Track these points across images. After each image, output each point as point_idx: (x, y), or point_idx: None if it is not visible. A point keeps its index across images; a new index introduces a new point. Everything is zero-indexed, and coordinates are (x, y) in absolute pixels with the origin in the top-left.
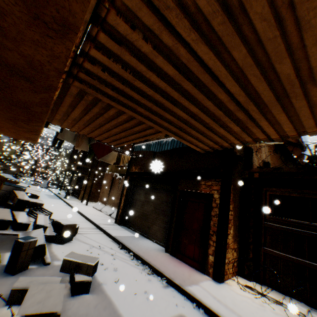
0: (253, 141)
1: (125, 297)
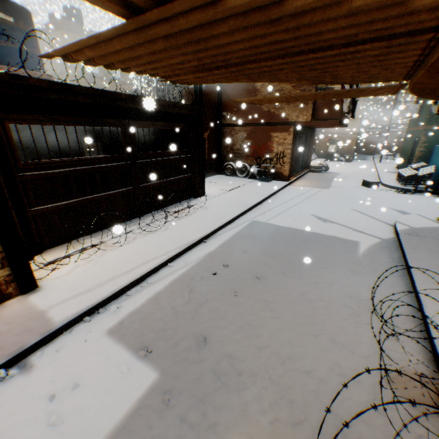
0: (149, 74)
1: (77, 431)
